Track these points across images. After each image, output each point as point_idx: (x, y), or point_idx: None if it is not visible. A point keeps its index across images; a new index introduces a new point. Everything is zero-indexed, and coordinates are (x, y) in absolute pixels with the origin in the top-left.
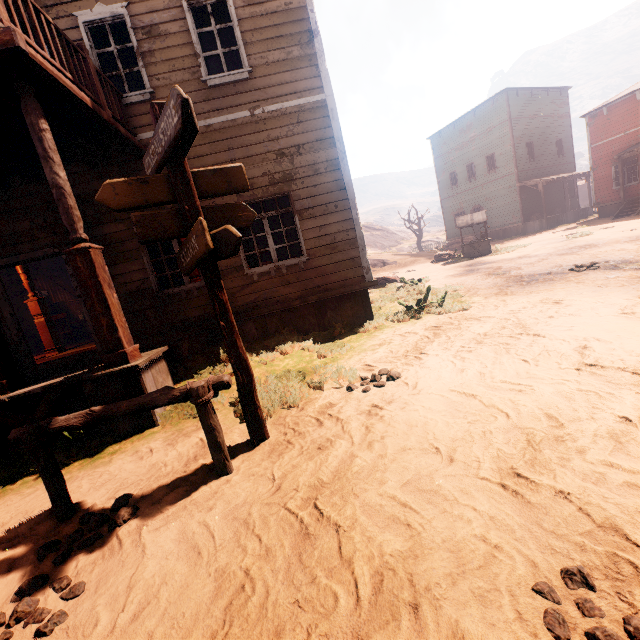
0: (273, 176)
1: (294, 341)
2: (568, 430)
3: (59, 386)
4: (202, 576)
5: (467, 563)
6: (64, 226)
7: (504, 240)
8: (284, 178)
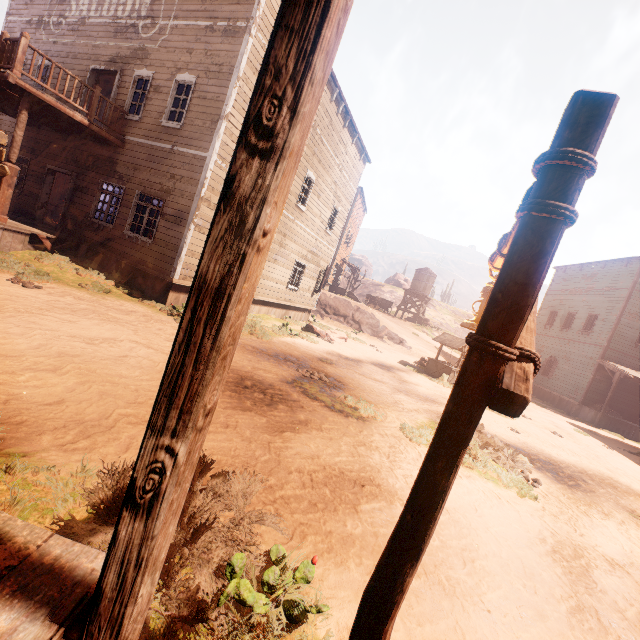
0: (164, 187)
1: (98, 275)
2: None
3: None
4: None
5: None
6: (81, 164)
7: (535, 402)
8: (167, 191)
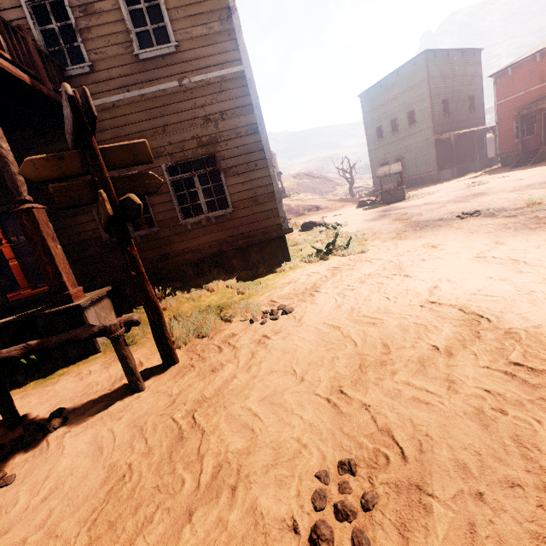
0: (201, 139)
1: (220, 280)
2: (391, 356)
3: (16, 322)
4: (98, 469)
5: (281, 457)
6: None
7: (420, 187)
8: (210, 141)
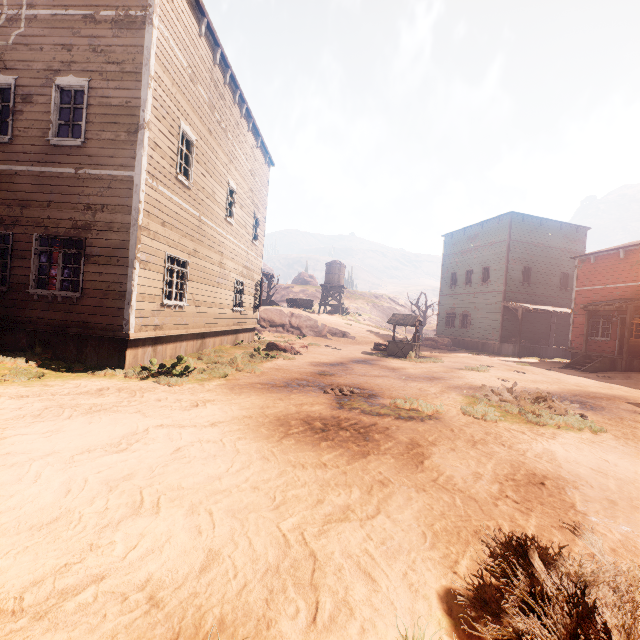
0: (77, 222)
1: (13, 358)
2: None
3: None
4: None
5: None
6: None
7: (470, 352)
8: (85, 226)
